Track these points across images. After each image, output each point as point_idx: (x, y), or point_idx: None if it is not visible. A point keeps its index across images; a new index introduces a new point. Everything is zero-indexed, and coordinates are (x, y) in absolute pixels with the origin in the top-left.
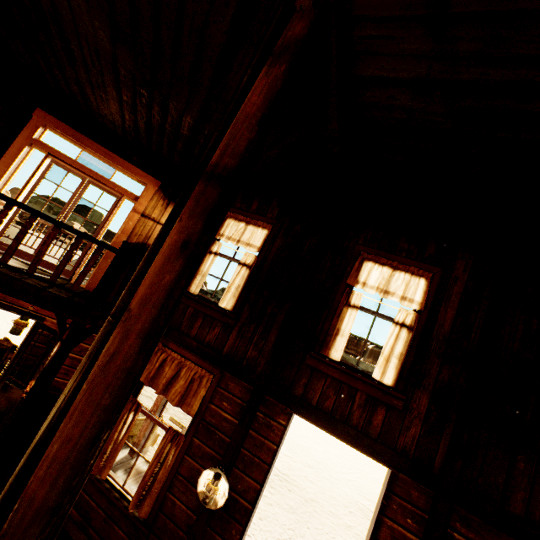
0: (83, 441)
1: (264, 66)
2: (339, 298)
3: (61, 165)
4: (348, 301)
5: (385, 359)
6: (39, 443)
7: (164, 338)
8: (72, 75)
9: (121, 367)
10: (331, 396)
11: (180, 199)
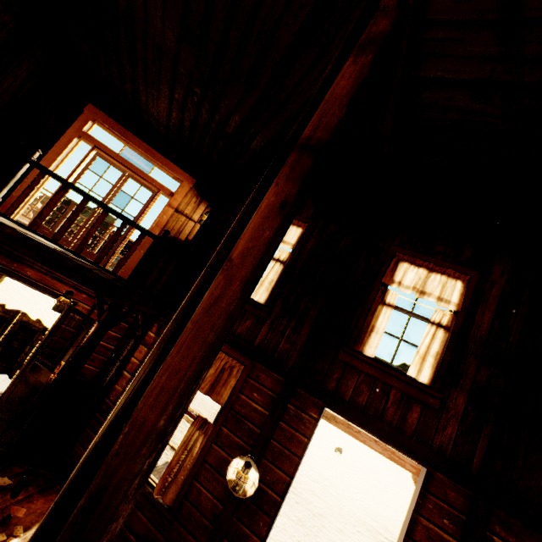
0: (190, 374)
1: (347, 57)
2: (374, 296)
3: (104, 158)
4: (383, 299)
5: (421, 358)
6: (143, 376)
7: None
8: (128, 73)
9: (225, 310)
10: (364, 392)
11: (272, 168)
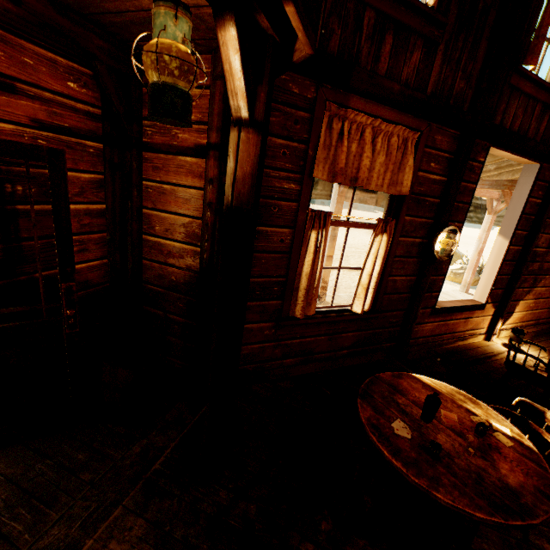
0: None
1: None
2: None
3: None
4: None
5: None
6: None
7: (338, 92)
8: None
9: None
10: (519, 117)
11: None
